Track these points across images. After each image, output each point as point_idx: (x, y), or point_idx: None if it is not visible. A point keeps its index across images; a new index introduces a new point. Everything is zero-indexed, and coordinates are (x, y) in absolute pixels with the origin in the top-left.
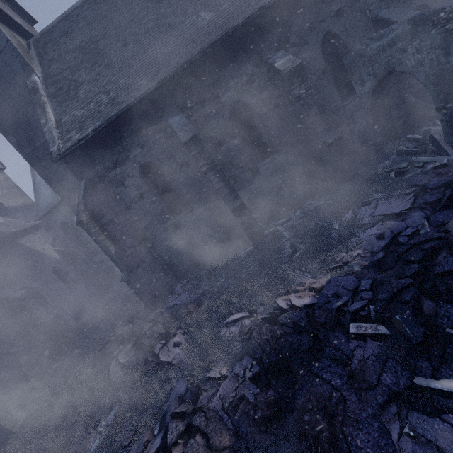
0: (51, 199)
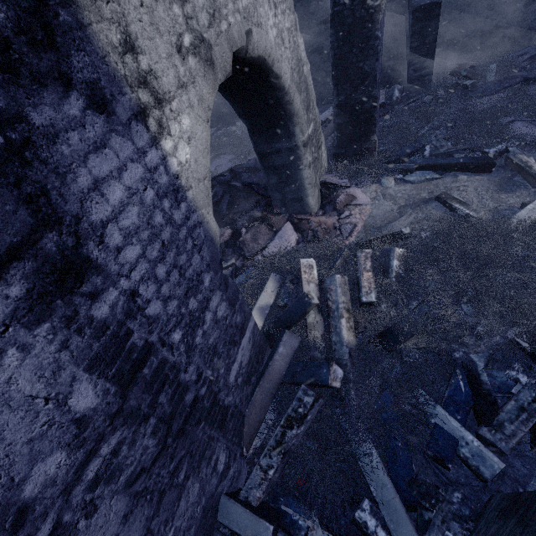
0: None
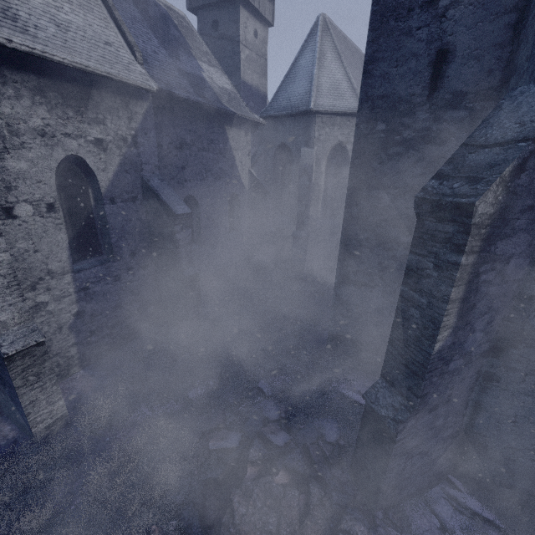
0: (298, 100)
